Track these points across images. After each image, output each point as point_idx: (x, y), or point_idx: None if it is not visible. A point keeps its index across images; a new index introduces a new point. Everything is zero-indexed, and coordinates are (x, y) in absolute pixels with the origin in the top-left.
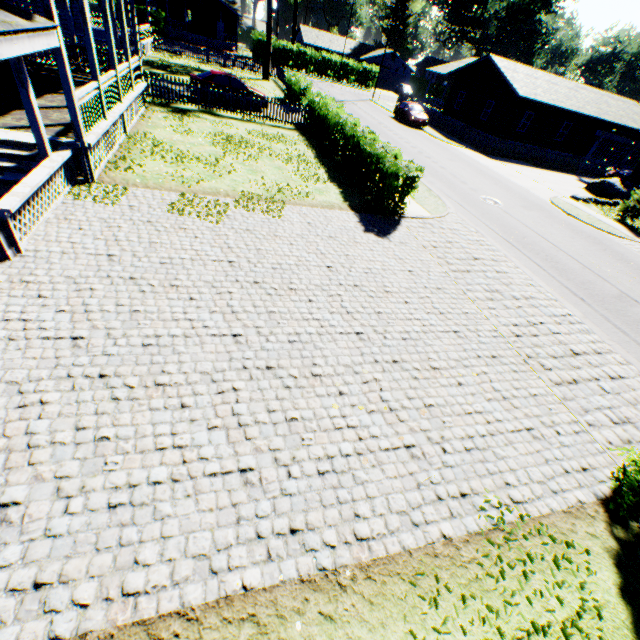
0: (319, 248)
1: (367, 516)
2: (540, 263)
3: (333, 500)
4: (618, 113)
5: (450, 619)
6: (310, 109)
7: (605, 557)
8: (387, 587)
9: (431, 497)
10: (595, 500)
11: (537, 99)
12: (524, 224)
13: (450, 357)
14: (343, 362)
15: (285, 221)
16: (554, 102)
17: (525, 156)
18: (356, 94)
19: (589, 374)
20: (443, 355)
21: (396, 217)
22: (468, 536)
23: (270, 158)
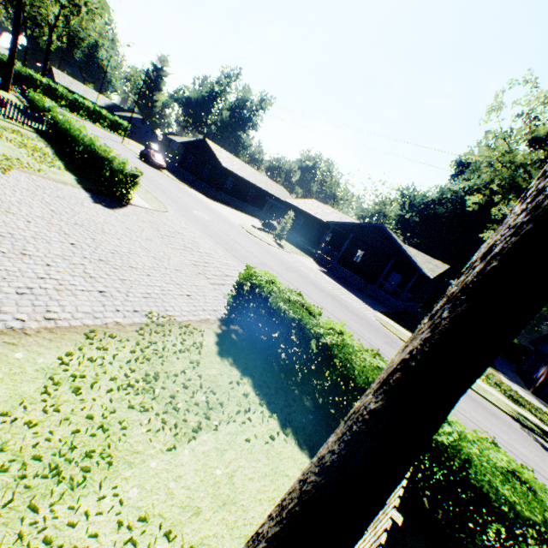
0: (46, 199)
1: (58, 312)
2: (222, 244)
3: (29, 304)
4: (277, 192)
5: (111, 347)
6: (54, 122)
7: (214, 334)
8: (67, 336)
9: (112, 310)
10: (217, 319)
11: (234, 171)
12: (219, 229)
13: (146, 265)
14: (55, 253)
15: (11, 177)
16: (244, 176)
17: (232, 204)
18: (108, 135)
19: (232, 283)
20: (141, 264)
21: (125, 203)
22: (134, 323)
23: (0, 139)
